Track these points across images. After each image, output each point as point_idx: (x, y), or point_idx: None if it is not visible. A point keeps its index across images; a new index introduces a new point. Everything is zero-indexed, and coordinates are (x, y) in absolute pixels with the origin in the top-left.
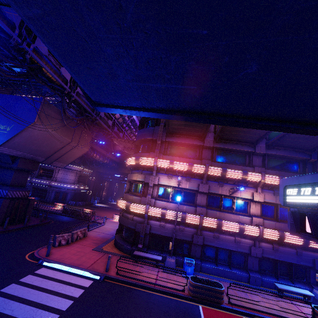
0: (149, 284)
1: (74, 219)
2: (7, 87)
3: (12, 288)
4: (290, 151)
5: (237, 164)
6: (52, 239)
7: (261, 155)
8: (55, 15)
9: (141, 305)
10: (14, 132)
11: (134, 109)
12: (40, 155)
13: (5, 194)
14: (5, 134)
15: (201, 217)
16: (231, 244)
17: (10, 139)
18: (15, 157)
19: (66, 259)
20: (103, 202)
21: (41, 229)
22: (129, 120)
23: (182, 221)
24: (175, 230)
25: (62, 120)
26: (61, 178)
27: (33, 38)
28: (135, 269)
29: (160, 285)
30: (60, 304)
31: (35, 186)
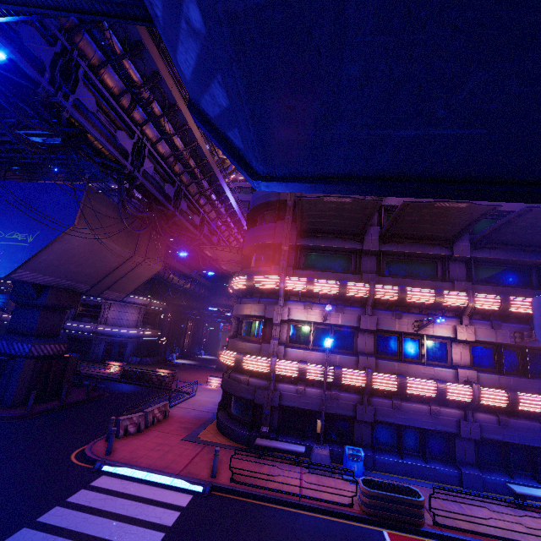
0: (290, 497)
1: (142, 389)
2: (26, 169)
3: (56, 515)
4: (513, 251)
5: (422, 278)
6: (113, 425)
7: (463, 260)
8: (288, 4)
9: (282, 535)
10: (40, 244)
11: (334, 182)
12: (83, 281)
13: (26, 350)
14: (25, 248)
15: (369, 374)
16: (424, 419)
17: (34, 256)
18: (41, 286)
19: (140, 459)
20: (185, 356)
21: (90, 408)
22: (227, 214)
23: (336, 383)
24: (324, 399)
25: (118, 220)
26: (115, 318)
27: (72, 84)
28: (261, 470)
29: (309, 498)
30: (143, 539)
31: (70, 335)
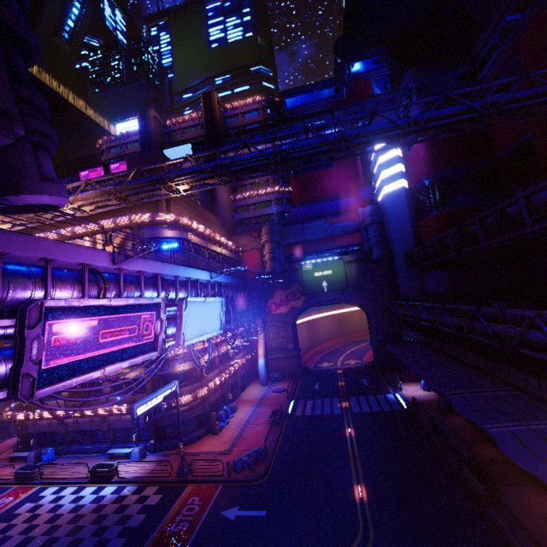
0: None
1: None
2: None
3: None
4: None
5: None
6: None
7: None
8: None
9: None
10: None
11: None
12: None
13: None
14: None
15: (54, 411)
16: (88, 425)
17: None
18: None
19: None
20: None
21: None
22: None
23: (42, 418)
24: (34, 428)
25: None
26: None
27: None
28: (1, 469)
29: None
30: None
31: None
